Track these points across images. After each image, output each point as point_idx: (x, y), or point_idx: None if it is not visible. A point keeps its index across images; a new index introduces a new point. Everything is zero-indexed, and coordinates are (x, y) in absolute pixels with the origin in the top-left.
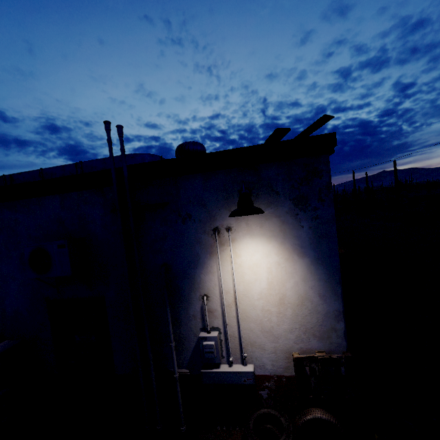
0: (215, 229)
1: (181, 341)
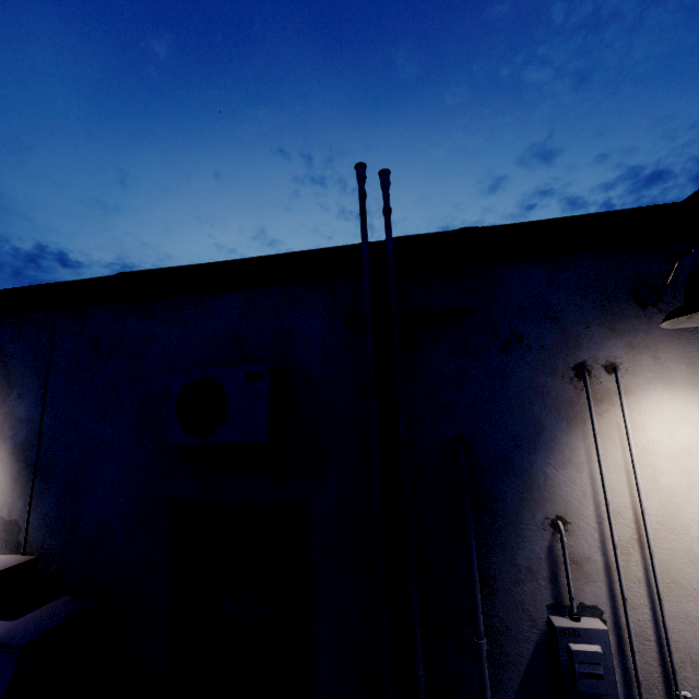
0: (579, 368)
1: (496, 637)
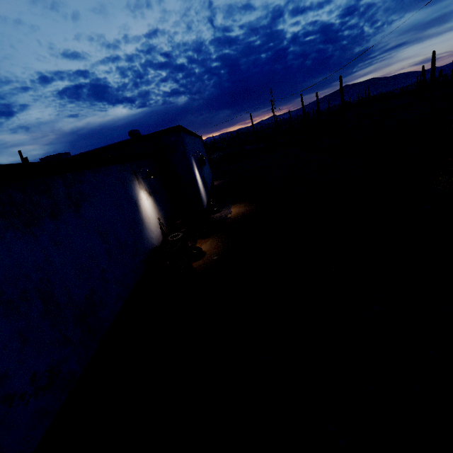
0: None
1: None
